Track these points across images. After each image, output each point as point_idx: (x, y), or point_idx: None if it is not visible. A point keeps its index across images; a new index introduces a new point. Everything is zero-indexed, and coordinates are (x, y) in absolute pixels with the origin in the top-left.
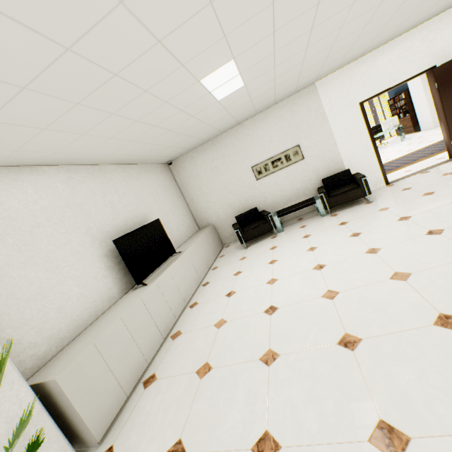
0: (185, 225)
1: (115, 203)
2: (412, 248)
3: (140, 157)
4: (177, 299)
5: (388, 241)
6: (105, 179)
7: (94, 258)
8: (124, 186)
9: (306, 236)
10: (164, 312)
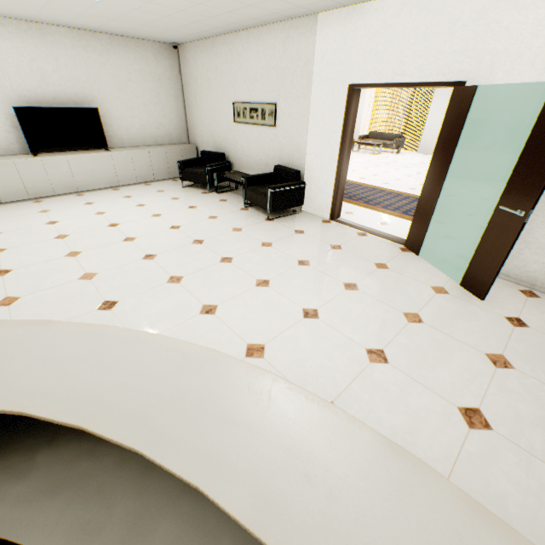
0: (162, 130)
1: (48, 73)
2: (120, 253)
3: (97, 29)
4: (67, 182)
5: (144, 242)
6: (44, 42)
7: (1, 114)
8: (72, 58)
9: (191, 207)
10: (41, 183)
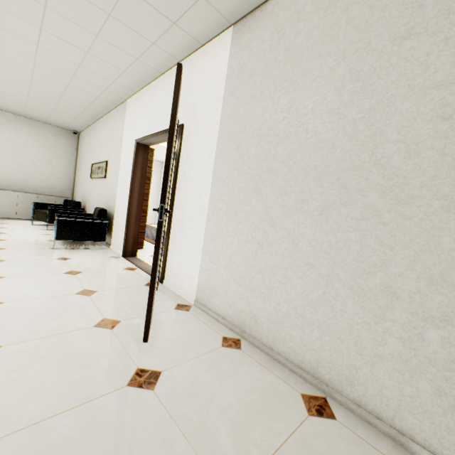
0: (46, 183)
1: None
2: None
3: (1, 107)
4: None
5: None
6: None
7: None
8: None
9: None
10: None
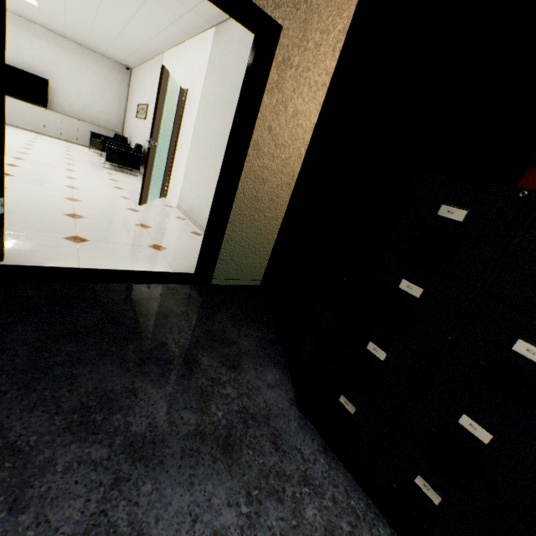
0: (101, 116)
1: (23, 48)
2: None
3: (66, 36)
4: None
5: None
6: (27, 31)
7: None
8: (44, 47)
9: (68, 151)
10: None
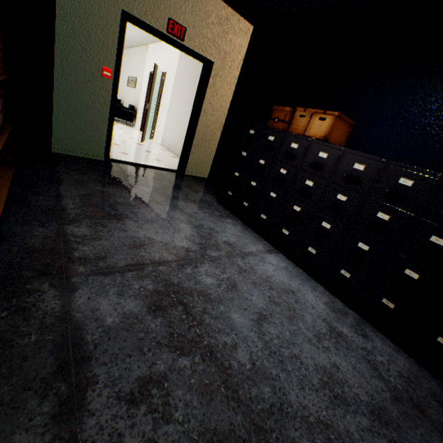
0: None
1: None
2: None
3: None
4: None
5: None
6: None
7: None
8: None
9: None
10: None
